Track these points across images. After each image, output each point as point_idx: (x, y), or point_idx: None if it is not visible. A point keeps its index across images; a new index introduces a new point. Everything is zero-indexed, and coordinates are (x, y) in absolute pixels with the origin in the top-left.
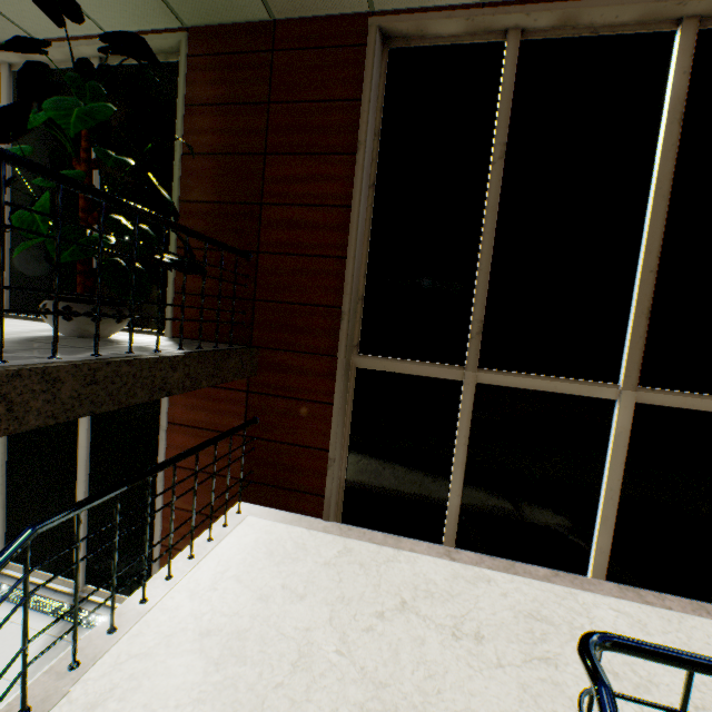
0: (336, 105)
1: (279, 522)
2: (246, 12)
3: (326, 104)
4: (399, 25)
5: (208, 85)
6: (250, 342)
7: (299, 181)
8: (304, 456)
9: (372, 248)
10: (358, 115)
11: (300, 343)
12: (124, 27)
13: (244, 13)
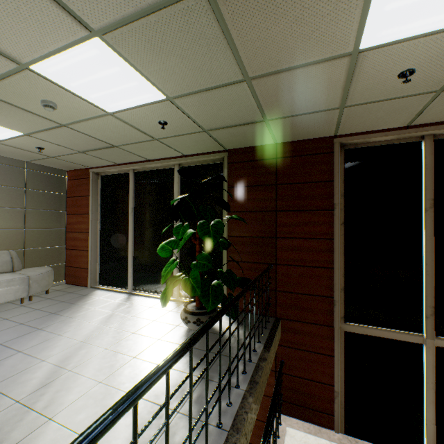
0: (317, 184)
1: (308, 433)
2: (262, 143)
3: (311, 183)
4: (353, 140)
5: (240, 176)
6: (275, 314)
7: (298, 225)
8: (316, 387)
9: (346, 259)
10: (332, 188)
11: (307, 317)
12: (194, 152)
13: (260, 143)
